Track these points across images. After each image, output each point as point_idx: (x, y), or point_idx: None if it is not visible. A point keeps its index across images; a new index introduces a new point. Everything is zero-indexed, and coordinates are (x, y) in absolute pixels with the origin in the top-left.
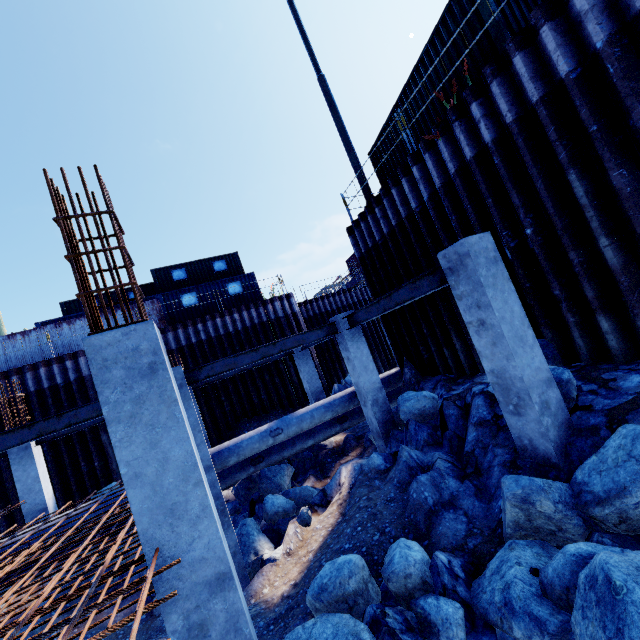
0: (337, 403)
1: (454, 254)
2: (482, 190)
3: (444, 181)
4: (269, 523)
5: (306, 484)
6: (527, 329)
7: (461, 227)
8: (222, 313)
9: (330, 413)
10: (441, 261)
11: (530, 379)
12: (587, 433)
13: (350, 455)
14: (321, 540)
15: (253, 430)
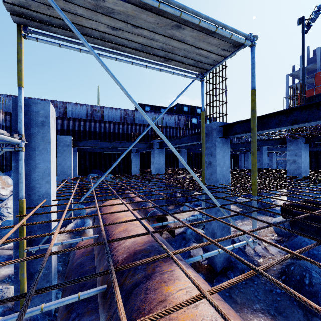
0: None
1: None
2: None
3: None
4: None
5: None
6: None
7: None
8: None
9: None
10: None
11: None
12: None
13: None
14: None
15: None
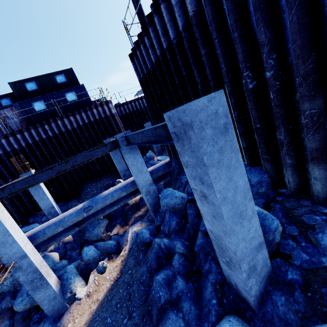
0: (129, 186)
1: (178, 120)
2: (230, 21)
3: (196, 8)
4: (86, 263)
5: (114, 230)
6: (248, 202)
7: (209, 62)
8: (61, 117)
9: (125, 192)
10: (167, 123)
11: (243, 251)
12: (283, 288)
13: (141, 210)
14: (105, 292)
15: (73, 208)
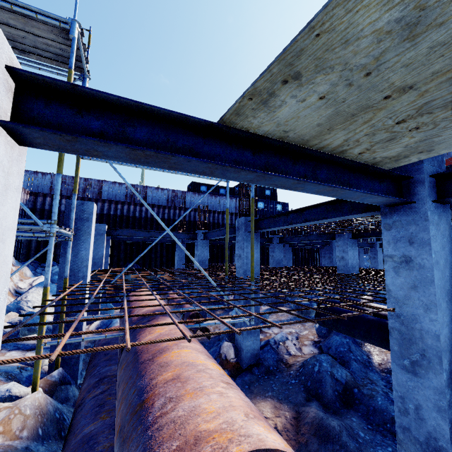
0: None
1: None
2: None
3: None
4: None
5: None
6: None
7: None
8: None
9: None
10: None
11: None
12: None
13: None
14: None
15: None
